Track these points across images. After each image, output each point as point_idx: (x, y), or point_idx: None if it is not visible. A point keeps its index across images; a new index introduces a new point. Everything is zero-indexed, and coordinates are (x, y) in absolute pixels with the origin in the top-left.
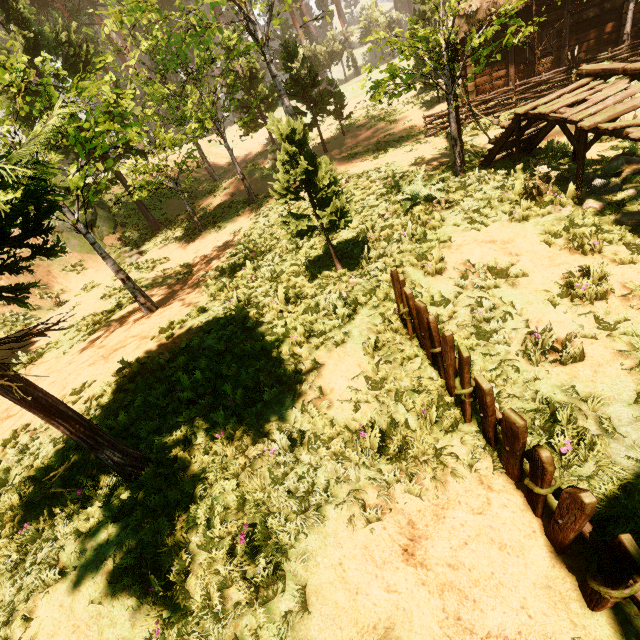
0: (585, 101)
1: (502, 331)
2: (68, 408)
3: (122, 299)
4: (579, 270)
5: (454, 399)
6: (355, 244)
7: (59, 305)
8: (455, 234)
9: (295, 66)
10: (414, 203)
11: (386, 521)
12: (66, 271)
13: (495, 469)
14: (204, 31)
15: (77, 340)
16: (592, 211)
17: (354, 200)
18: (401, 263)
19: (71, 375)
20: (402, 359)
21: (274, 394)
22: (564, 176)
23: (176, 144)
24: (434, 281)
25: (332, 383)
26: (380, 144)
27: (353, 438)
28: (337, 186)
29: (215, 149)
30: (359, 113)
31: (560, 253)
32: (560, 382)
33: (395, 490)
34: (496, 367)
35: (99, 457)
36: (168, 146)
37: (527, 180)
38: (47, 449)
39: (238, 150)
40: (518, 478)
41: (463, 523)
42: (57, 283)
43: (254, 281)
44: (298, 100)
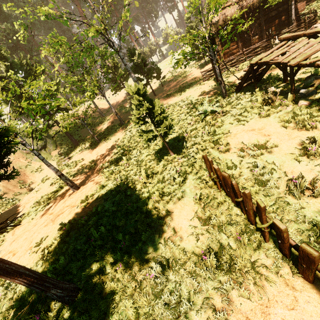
0: (285, 52)
1: (272, 180)
2: (26, 269)
3: (61, 184)
4: (307, 139)
5: (254, 227)
6: (178, 140)
7: (30, 190)
8: (231, 128)
9: (135, 58)
10: (205, 115)
11: (231, 319)
12: (33, 172)
13: (294, 274)
14: (89, 49)
15: (39, 210)
16: (304, 106)
17: (173, 117)
18: (205, 148)
19: (35, 233)
20: (217, 204)
21: (147, 235)
22: (282, 90)
23: (81, 103)
24: (225, 155)
25: (180, 224)
26: (181, 88)
27: (199, 260)
28: (165, 113)
29: (101, 102)
30: (168, 75)
31: (293, 131)
32: (317, 209)
33: (232, 295)
34: (274, 203)
35: (48, 295)
36: (78, 104)
37: (264, 95)
38: (21, 285)
39: (113, 100)
40: (312, 281)
41: (283, 318)
42: (29, 179)
43: (128, 167)
44: (138, 73)
